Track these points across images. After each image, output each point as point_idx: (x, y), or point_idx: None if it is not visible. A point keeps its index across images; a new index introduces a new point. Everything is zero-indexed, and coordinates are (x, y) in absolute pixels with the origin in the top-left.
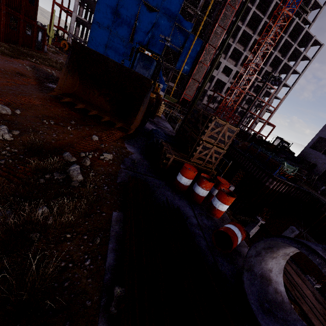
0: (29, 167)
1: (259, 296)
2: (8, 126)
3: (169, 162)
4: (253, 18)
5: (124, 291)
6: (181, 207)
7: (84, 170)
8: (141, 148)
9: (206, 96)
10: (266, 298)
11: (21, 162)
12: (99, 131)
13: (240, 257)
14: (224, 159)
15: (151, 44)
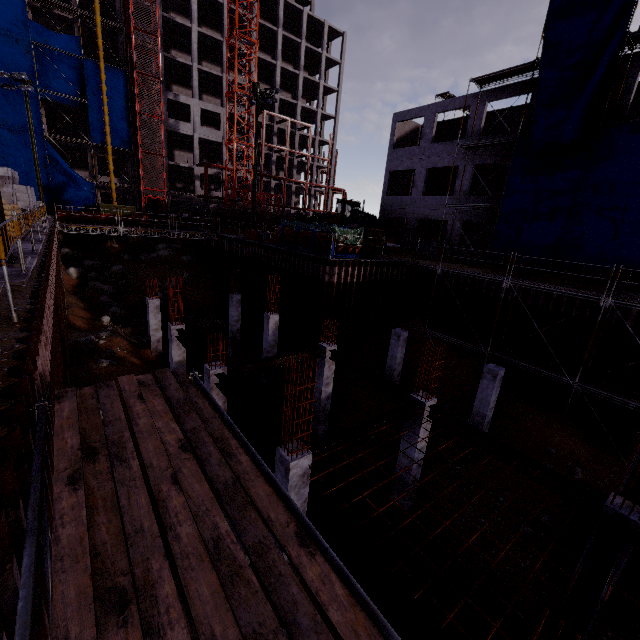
0: None
1: None
2: None
3: None
4: (206, 7)
5: None
6: None
7: None
8: None
9: (195, 179)
10: None
11: None
12: None
13: None
14: None
15: None
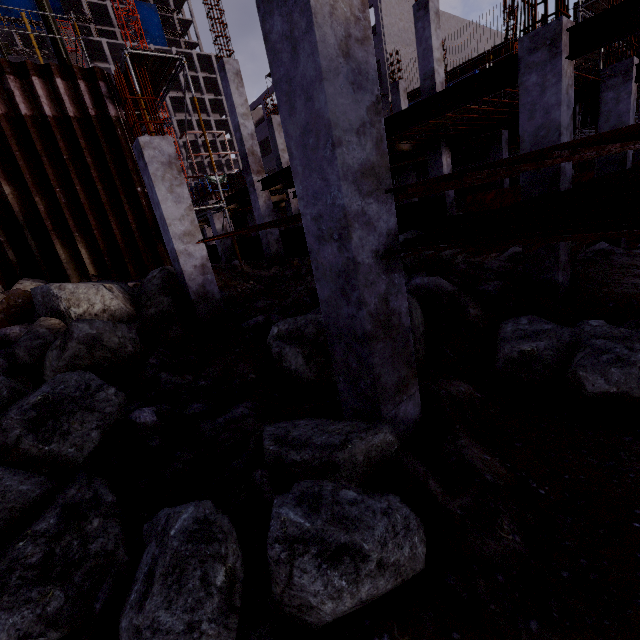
0: None
1: None
2: None
3: None
4: None
5: None
6: None
7: None
8: None
9: None
10: None
11: None
12: None
13: None
14: None
15: None
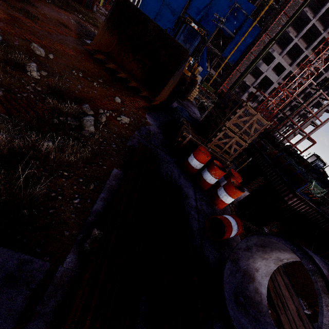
0: (47, 105)
1: (236, 288)
2: (39, 66)
3: (185, 141)
4: None
5: (102, 235)
6: (183, 186)
7: (98, 124)
8: (161, 123)
9: (247, 92)
10: (243, 292)
11: (41, 100)
12: (124, 95)
13: (230, 250)
14: (245, 154)
15: (202, 22)
